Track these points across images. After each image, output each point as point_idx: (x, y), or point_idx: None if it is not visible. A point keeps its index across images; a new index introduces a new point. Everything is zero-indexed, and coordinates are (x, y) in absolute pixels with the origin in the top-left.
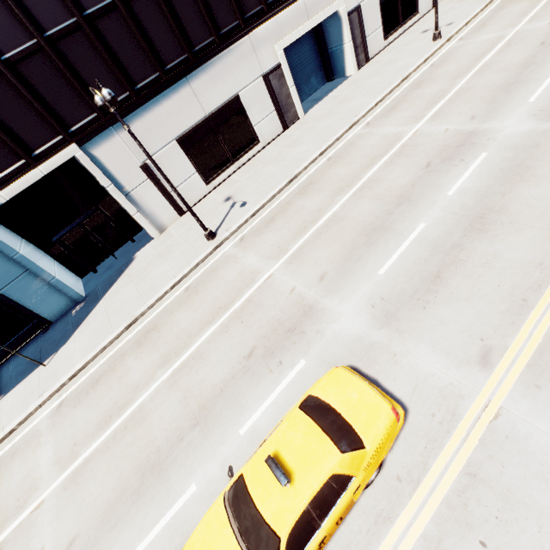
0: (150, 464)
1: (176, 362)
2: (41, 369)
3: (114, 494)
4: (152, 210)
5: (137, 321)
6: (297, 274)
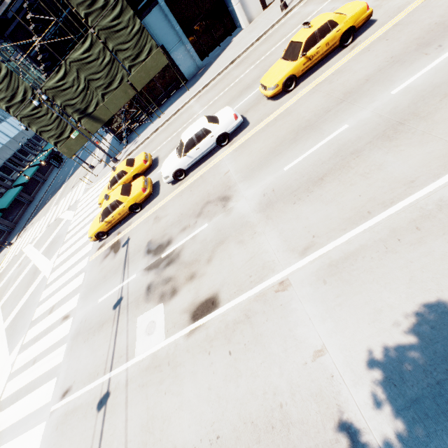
0: (245, 88)
1: (258, 62)
2: (187, 93)
3: (229, 100)
4: (247, 2)
5: (235, 61)
6: (338, 1)
